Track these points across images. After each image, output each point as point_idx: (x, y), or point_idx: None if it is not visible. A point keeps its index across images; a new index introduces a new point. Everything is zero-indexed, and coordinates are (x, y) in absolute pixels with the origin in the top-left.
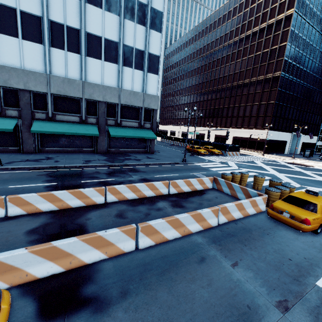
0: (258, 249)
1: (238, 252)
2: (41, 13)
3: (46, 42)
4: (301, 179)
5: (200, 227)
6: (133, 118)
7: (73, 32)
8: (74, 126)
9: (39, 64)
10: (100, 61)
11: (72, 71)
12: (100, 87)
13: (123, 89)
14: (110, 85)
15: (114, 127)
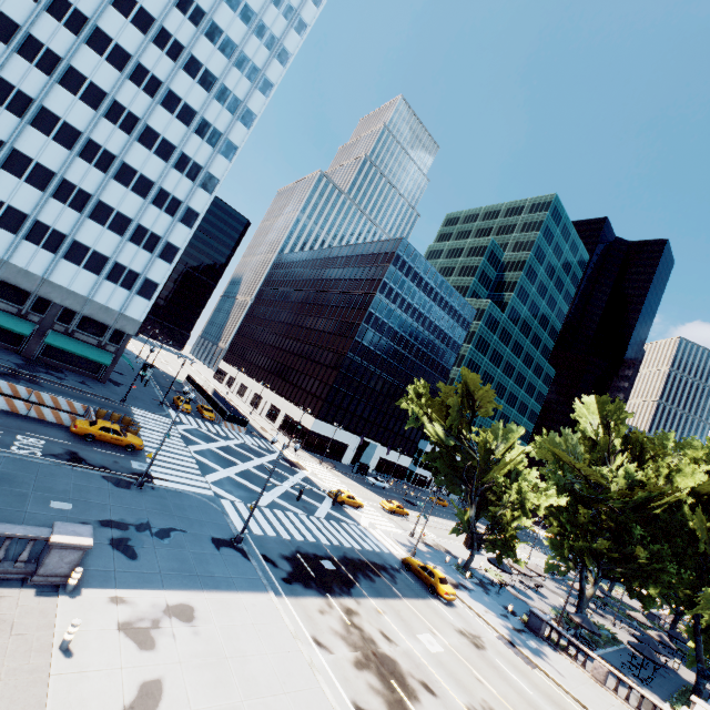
0: (27, 424)
1: (12, 419)
2: (31, 213)
3: (21, 235)
4: (216, 455)
5: (9, 409)
6: (95, 334)
7: (59, 235)
8: (5, 316)
9: (1, 249)
10: (78, 267)
11: (37, 265)
12: (64, 290)
13: (93, 300)
14: (78, 292)
15: (61, 334)
